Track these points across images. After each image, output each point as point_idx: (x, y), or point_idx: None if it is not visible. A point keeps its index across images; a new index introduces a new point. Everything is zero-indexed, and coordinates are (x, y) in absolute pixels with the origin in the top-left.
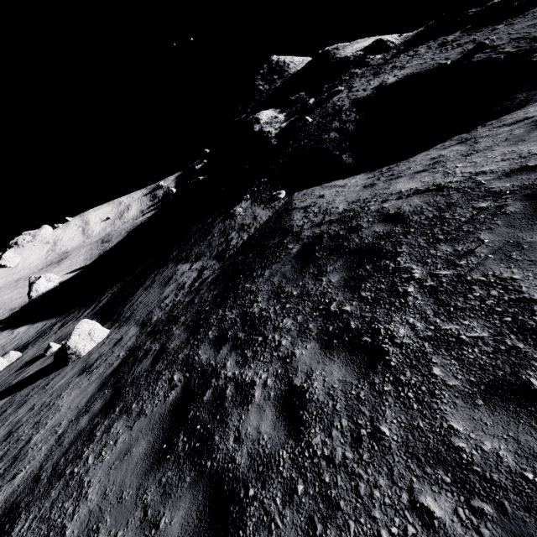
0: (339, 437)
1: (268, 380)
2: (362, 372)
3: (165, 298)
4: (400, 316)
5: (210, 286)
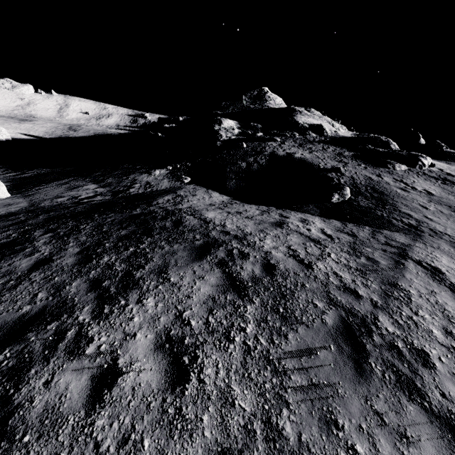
0: (42, 275)
1: (46, 253)
2: (76, 264)
3: (61, 197)
4: (113, 255)
5: (87, 205)
